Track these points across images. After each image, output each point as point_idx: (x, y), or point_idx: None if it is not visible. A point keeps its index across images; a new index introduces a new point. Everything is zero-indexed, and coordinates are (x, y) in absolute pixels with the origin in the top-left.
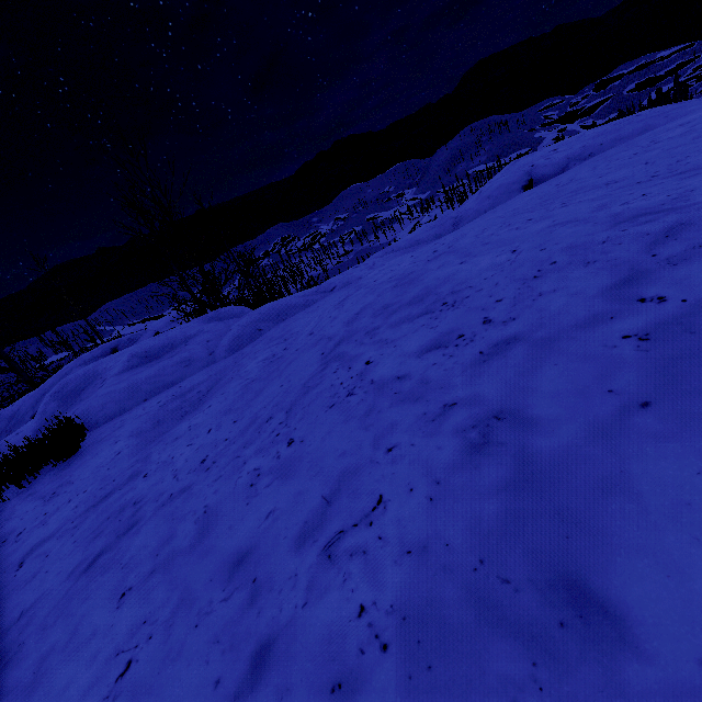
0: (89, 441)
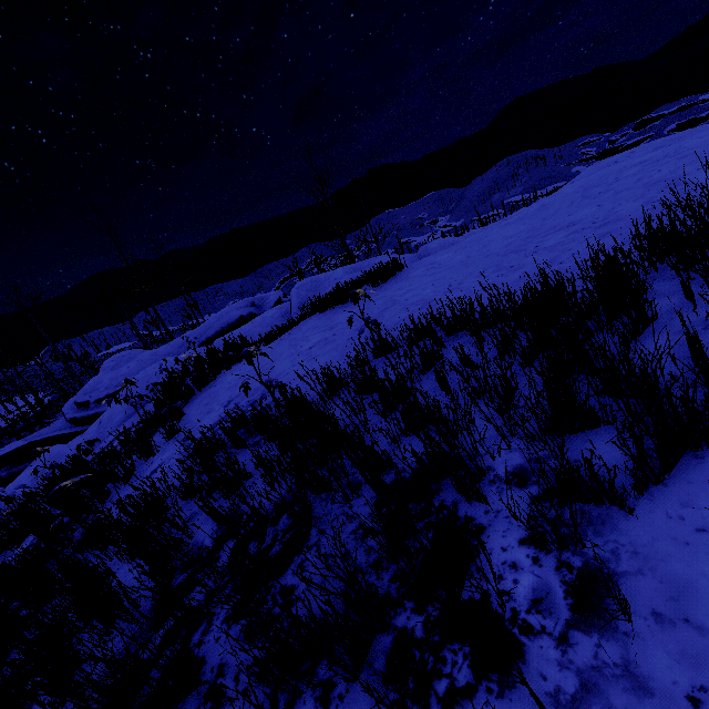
0: (405, 268)
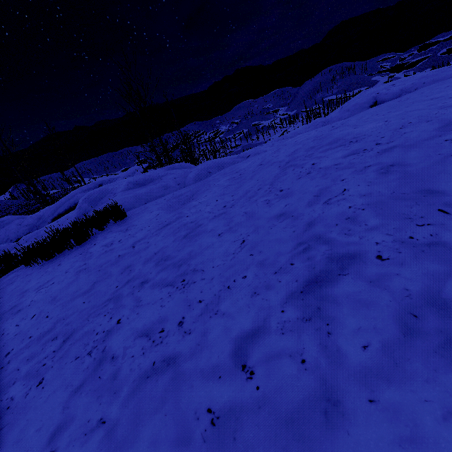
0: (129, 214)
